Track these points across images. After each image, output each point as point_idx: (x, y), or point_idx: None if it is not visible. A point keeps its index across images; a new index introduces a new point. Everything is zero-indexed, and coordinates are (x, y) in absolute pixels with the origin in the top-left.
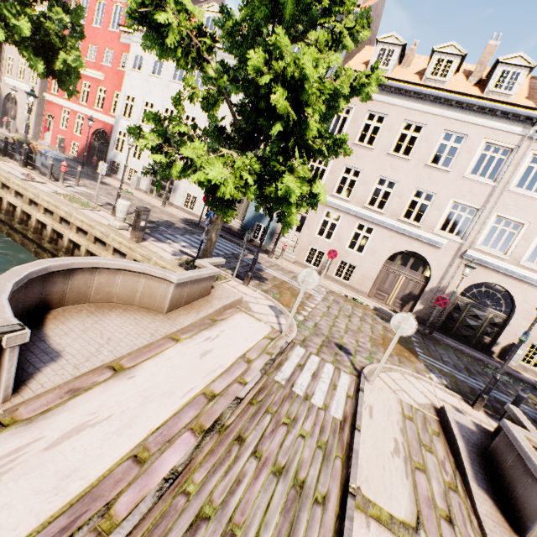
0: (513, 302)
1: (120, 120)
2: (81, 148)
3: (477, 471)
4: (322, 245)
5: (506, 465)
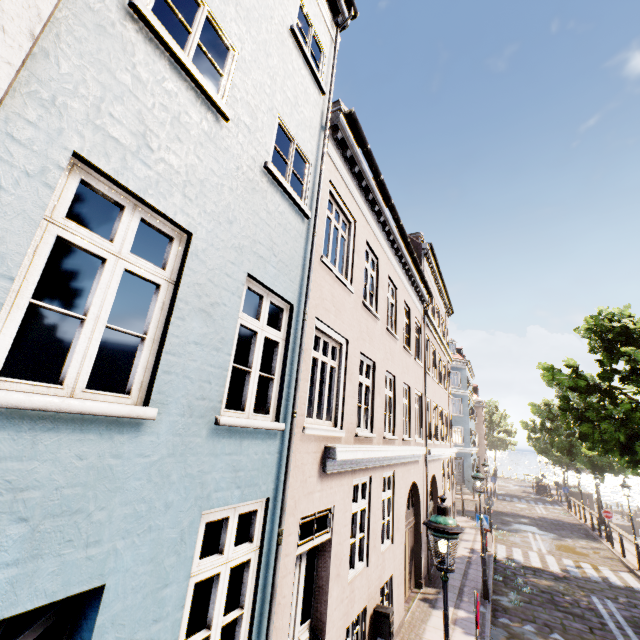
0: (434, 484)
1: None
2: None
3: None
4: (361, 593)
5: None
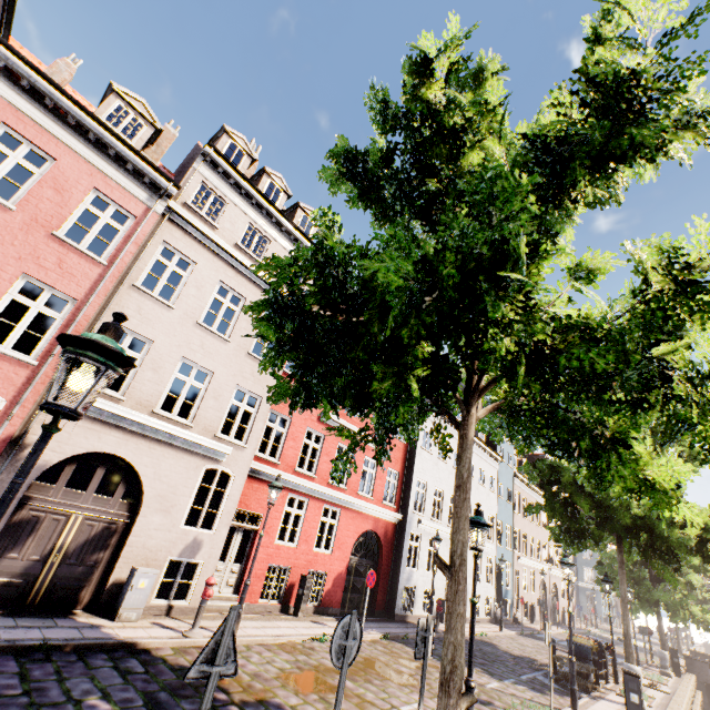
0: (556, 588)
1: (414, 517)
2: (332, 581)
3: None
4: (526, 596)
5: None
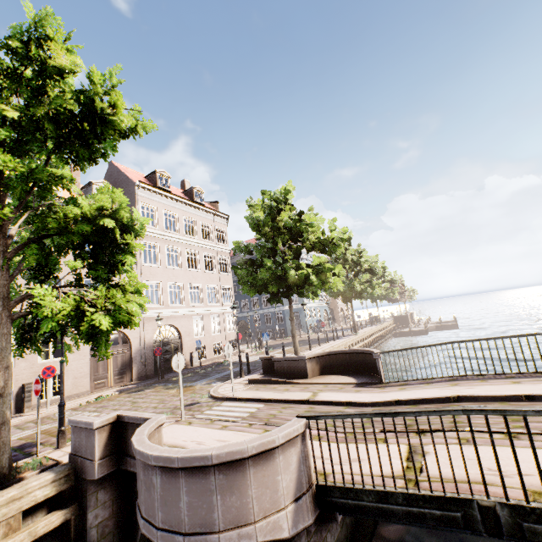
0: (178, 330)
1: None
2: None
3: (286, 379)
4: None
5: (286, 369)
